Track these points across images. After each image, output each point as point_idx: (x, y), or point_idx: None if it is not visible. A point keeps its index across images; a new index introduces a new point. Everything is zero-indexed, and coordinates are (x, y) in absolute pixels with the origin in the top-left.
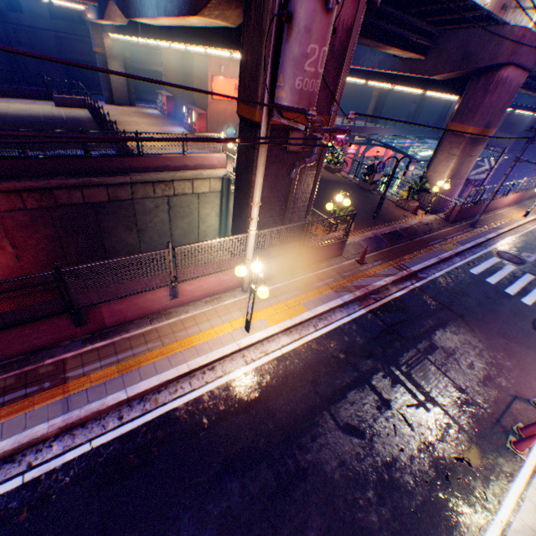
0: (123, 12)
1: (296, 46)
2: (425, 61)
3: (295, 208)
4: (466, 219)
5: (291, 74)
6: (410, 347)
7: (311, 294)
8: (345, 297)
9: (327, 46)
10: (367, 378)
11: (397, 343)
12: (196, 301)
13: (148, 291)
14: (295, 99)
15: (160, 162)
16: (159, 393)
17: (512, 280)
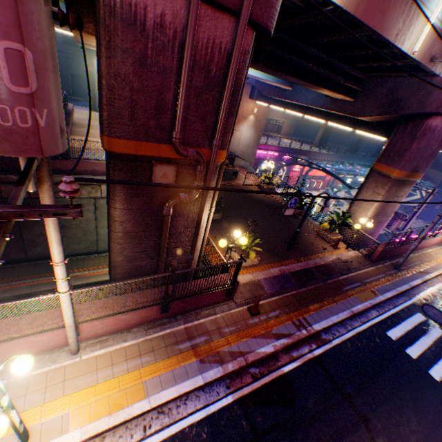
0: None
1: None
2: (354, 103)
3: (178, 242)
4: (390, 257)
5: None
6: None
7: (166, 363)
8: (210, 373)
9: (21, 39)
10: None
11: None
12: None
13: None
14: None
15: (88, 167)
16: None
17: (439, 352)
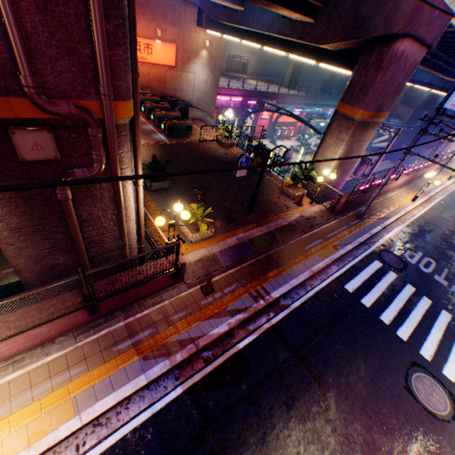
0: None
1: None
2: (315, 25)
3: (101, 229)
4: (354, 206)
5: None
6: None
7: (101, 370)
8: (155, 370)
9: None
10: None
11: None
12: None
13: None
14: None
15: None
16: None
17: (391, 296)
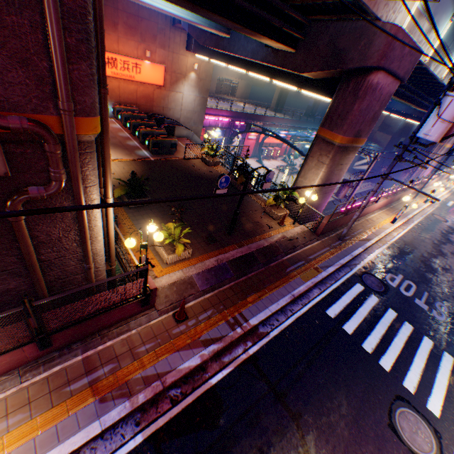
0: None
1: None
2: (296, 55)
3: (62, 251)
4: (336, 228)
5: None
6: None
7: (47, 417)
8: (112, 414)
9: None
10: None
11: None
12: None
13: None
14: None
15: None
16: None
17: (373, 322)
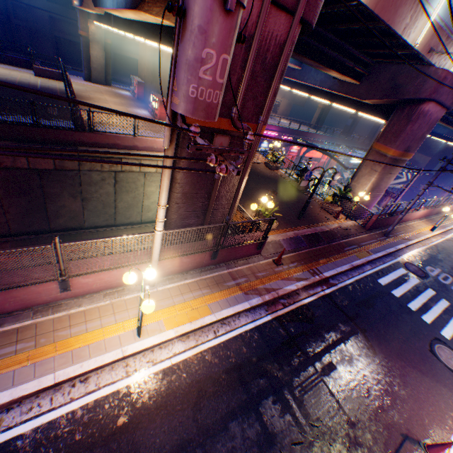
0: (93, 1)
1: (189, 47)
2: (360, 86)
3: (219, 205)
4: (381, 227)
5: (184, 79)
6: (308, 366)
7: (220, 294)
8: (253, 301)
9: (229, 53)
10: (255, 404)
11: (296, 359)
12: (94, 293)
13: (27, 286)
14: (189, 107)
15: (110, 140)
16: (8, 411)
17: (416, 294)
